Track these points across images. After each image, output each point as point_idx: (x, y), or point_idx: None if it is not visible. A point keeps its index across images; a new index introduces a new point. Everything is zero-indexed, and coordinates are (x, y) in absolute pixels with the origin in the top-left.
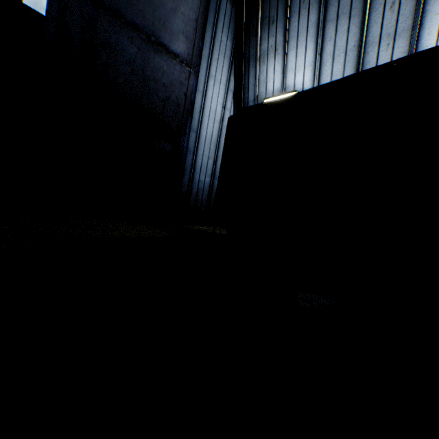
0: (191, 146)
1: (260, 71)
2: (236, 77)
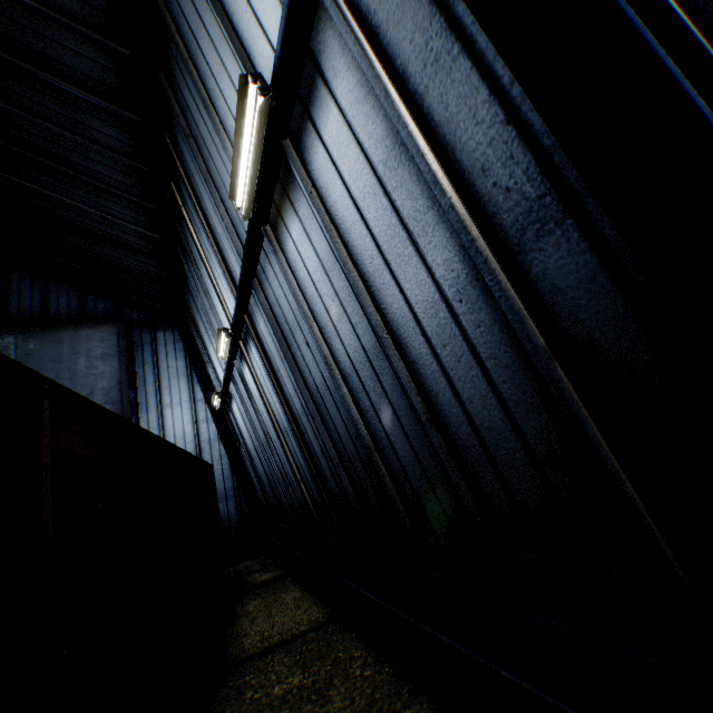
0: None
1: (212, 372)
2: (201, 385)
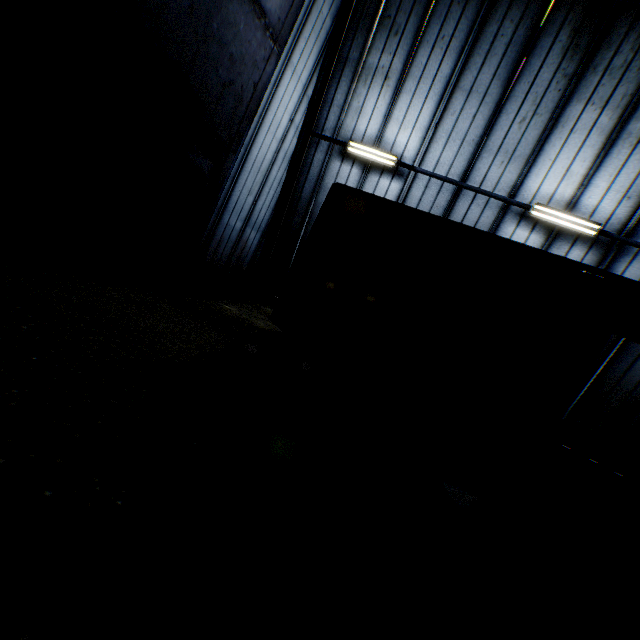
0: (233, 168)
1: (356, 93)
2: (320, 81)
